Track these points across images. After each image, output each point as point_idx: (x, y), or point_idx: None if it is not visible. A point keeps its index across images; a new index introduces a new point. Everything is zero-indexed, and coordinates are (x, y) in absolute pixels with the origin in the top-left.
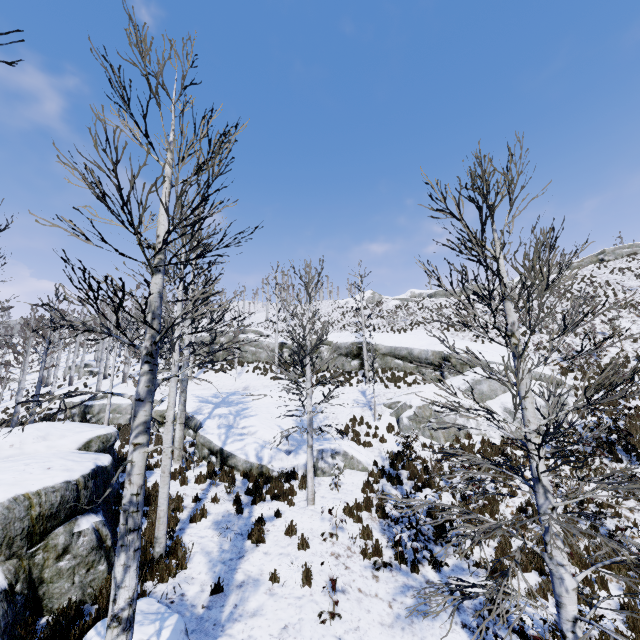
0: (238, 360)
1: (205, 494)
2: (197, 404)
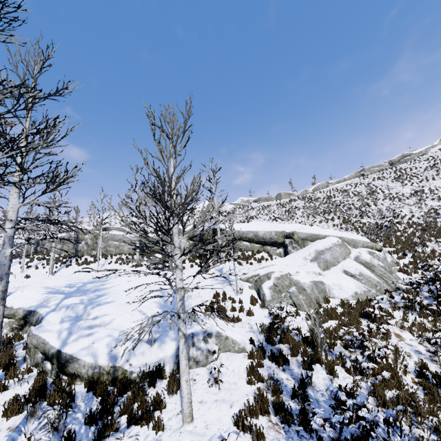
0: (102, 254)
1: (13, 439)
2: (43, 296)
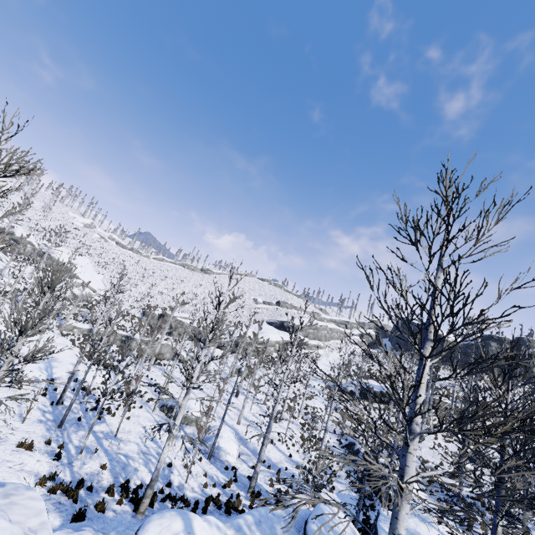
0: None
1: None
2: None
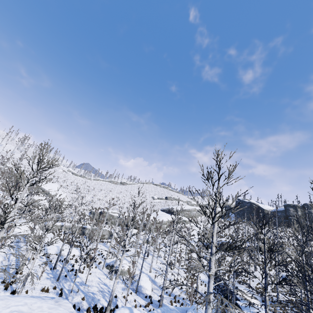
0: None
1: None
2: None
